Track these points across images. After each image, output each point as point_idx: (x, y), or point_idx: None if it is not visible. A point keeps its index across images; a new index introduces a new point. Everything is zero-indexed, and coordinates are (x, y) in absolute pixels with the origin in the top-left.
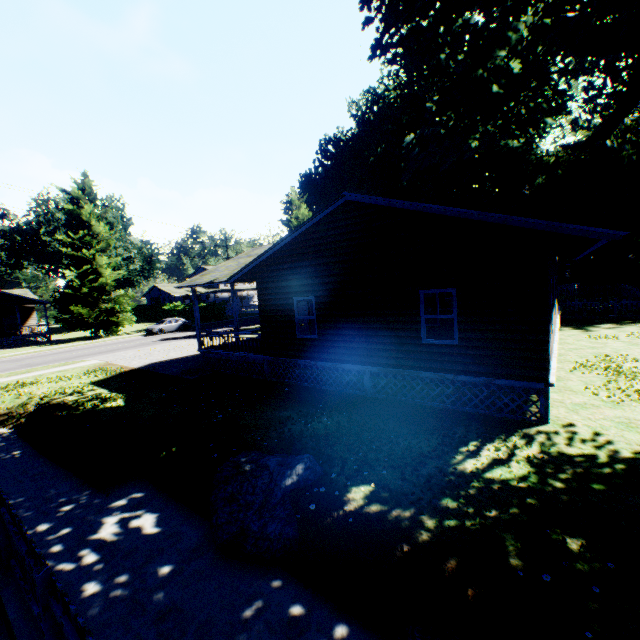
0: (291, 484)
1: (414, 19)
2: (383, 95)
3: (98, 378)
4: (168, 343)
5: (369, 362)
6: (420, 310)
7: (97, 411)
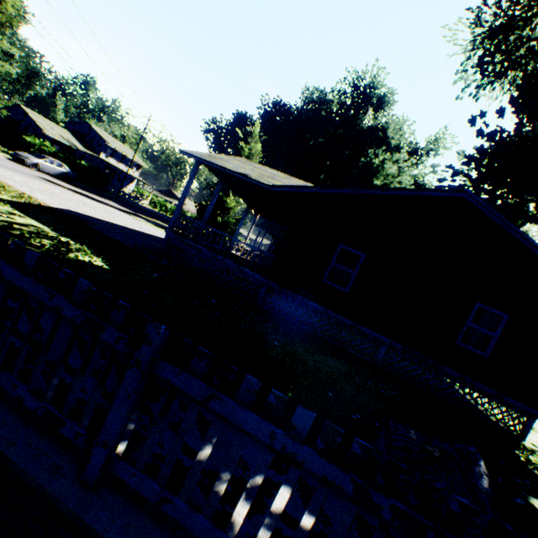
0: (488, 487)
1: (494, 88)
2: (328, 101)
3: (3, 195)
4: (62, 189)
5: (394, 337)
6: (469, 317)
7: (74, 262)
